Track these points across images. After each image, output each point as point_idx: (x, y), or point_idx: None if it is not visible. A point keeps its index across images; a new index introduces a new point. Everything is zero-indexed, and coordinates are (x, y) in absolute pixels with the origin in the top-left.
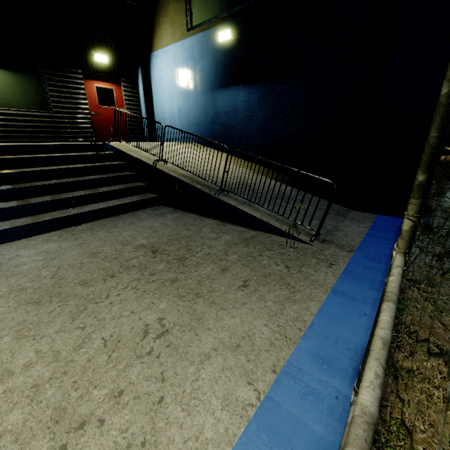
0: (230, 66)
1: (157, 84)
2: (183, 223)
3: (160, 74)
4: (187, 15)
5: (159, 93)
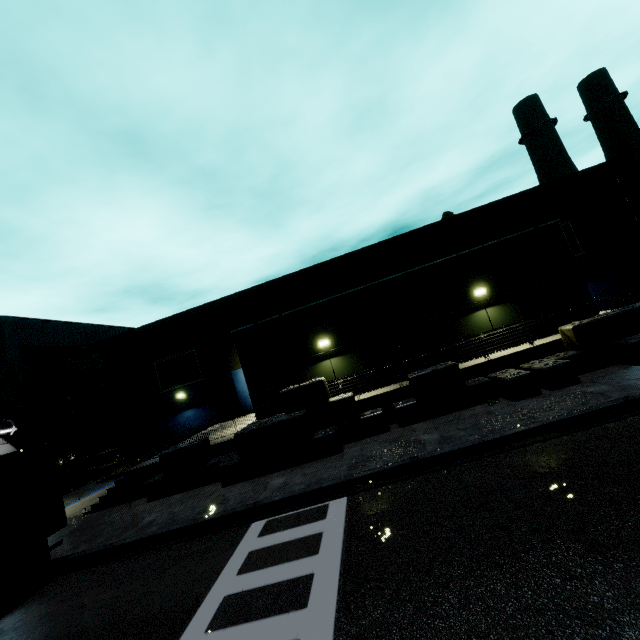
0: None
1: None
2: None
3: None
4: None
5: None
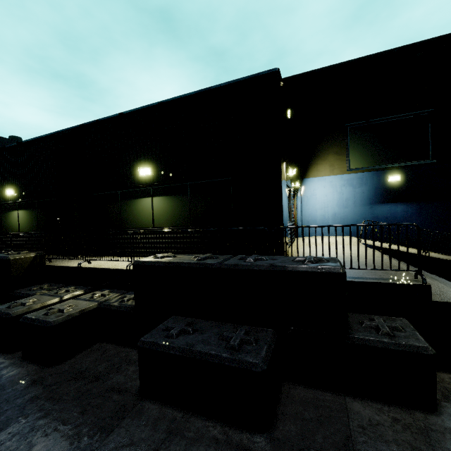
0: (388, 192)
1: (309, 198)
2: None
3: (313, 191)
4: (346, 162)
5: (311, 203)
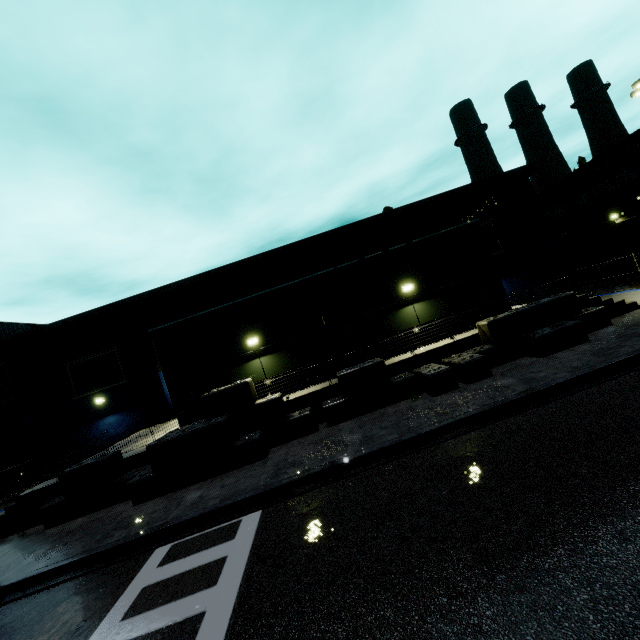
0: None
1: None
2: None
3: None
4: None
5: None
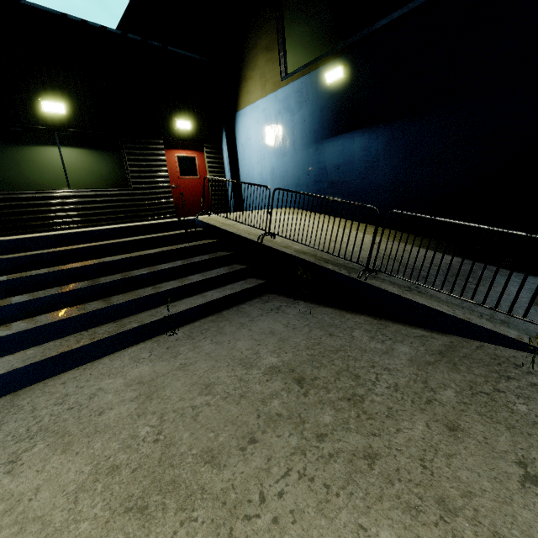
0: (340, 110)
1: (244, 146)
2: (317, 324)
3: (248, 133)
4: (280, 63)
5: (247, 155)
